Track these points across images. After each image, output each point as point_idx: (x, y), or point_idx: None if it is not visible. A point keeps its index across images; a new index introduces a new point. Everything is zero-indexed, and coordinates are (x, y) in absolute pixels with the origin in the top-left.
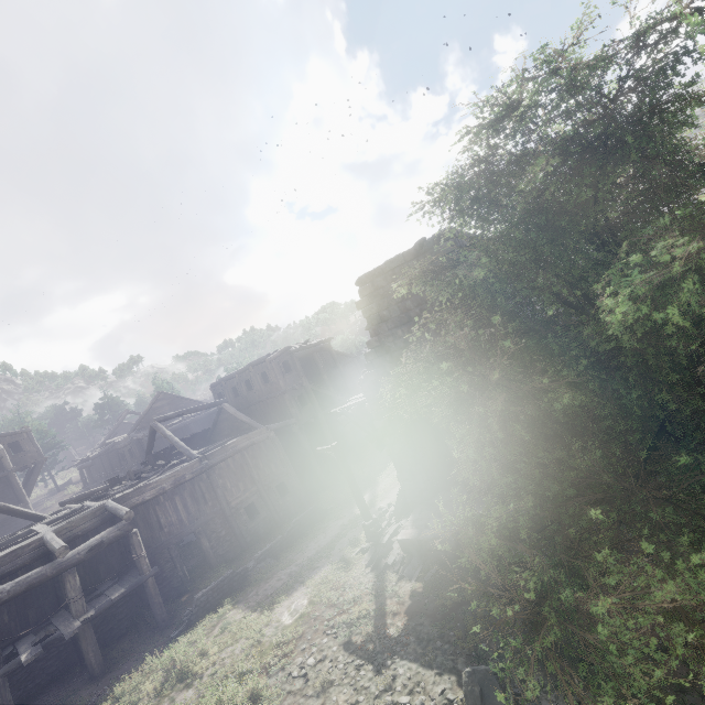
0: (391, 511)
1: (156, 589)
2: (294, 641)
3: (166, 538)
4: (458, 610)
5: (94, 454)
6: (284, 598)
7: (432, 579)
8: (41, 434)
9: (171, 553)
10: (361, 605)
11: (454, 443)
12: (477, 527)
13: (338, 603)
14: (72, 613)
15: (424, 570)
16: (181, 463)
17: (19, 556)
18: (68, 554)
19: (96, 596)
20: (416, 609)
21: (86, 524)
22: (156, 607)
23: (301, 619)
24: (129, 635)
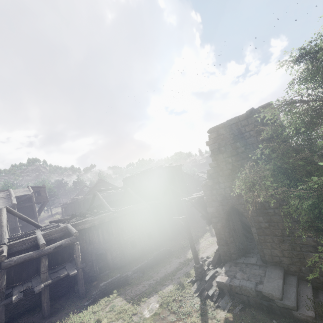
0: (209, 261)
1: (82, 276)
2: None
3: (91, 249)
4: None
5: (68, 202)
6: (146, 299)
7: (239, 314)
8: (50, 190)
9: (92, 257)
10: (192, 318)
11: None
12: None
13: (177, 312)
14: (41, 279)
15: (233, 305)
16: (104, 212)
17: (25, 243)
18: (45, 248)
19: (54, 272)
20: None
21: (57, 234)
22: (80, 285)
23: (154, 316)
24: (65, 296)
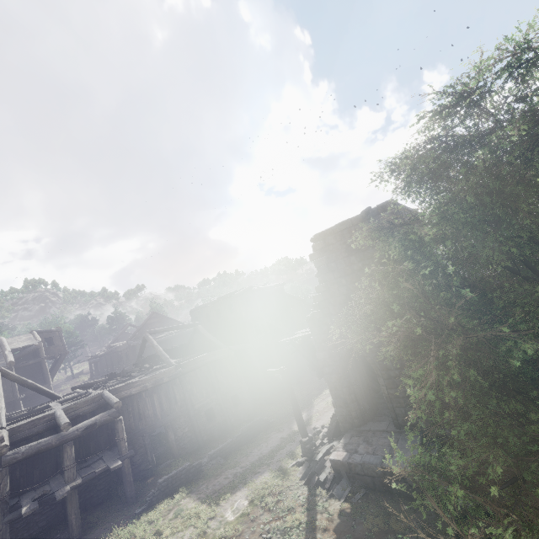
0: (324, 432)
1: (130, 469)
2: (234, 538)
3: (143, 427)
4: (384, 538)
5: (101, 353)
6: (229, 496)
7: (359, 502)
8: (68, 334)
9: (144, 440)
10: (295, 515)
11: (407, 380)
12: (429, 467)
13: (274, 509)
14: (65, 478)
15: (352, 491)
16: (161, 368)
17: (35, 425)
18: (70, 429)
19: (84, 467)
20: (344, 529)
21: (86, 407)
22: (128, 484)
23: (241, 518)
24: (104, 504)
